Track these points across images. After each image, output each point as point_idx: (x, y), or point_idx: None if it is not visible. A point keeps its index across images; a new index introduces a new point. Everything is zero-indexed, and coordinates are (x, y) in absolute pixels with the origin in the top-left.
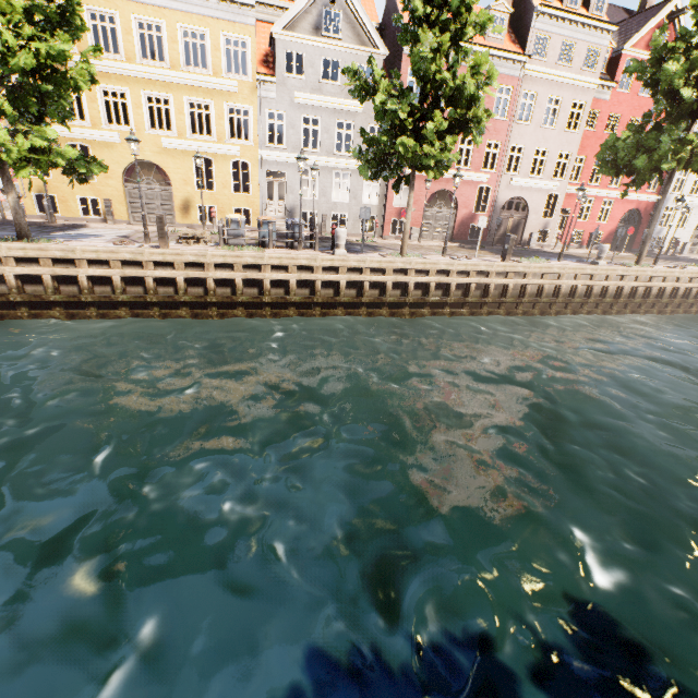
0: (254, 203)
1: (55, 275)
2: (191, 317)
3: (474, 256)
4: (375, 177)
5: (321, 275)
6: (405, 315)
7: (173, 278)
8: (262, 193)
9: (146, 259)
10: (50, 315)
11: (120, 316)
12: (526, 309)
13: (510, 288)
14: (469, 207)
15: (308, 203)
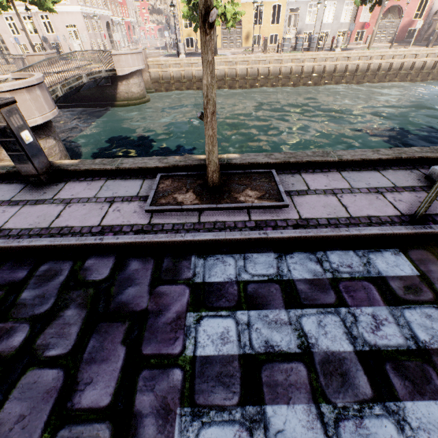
0: (280, 30)
1: (227, 70)
2: (271, 87)
3: (409, 48)
4: (361, 4)
5: (328, 62)
6: (364, 83)
7: (267, 69)
8: (285, 23)
9: (260, 60)
10: (223, 87)
11: (246, 87)
12: (434, 77)
13: (427, 64)
14: (410, 16)
15: (308, 26)
